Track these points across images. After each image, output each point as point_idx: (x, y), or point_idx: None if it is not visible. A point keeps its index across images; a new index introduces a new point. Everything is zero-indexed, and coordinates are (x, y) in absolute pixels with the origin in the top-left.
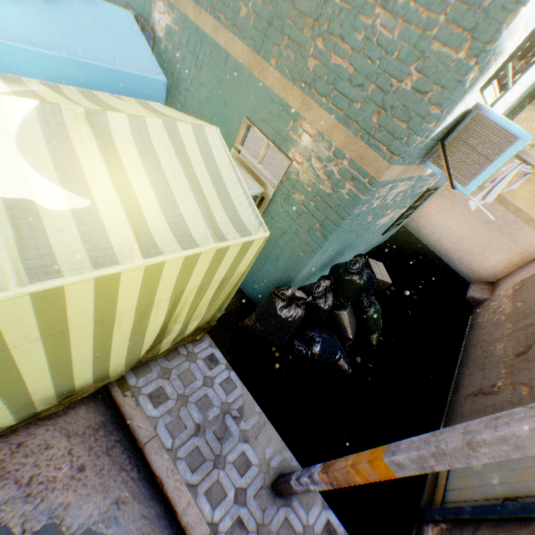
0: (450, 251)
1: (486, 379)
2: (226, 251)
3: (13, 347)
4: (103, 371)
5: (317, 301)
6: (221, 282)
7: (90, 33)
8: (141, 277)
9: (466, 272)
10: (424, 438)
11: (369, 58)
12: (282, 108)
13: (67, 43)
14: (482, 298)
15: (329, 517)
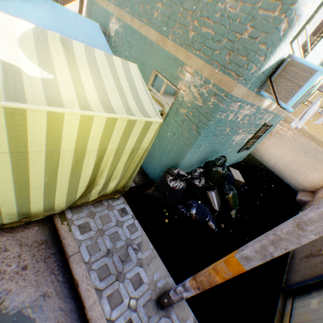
0: (282, 170)
1: (314, 246)
2: (134, 124)
3: None
4: (50, 203)
5: (194, 180)
6: (131, 152)
7: (75, 29)
8: (78, 124)
9: (294, 185)
10: (264, 234)
11: (223, 25)
12: (175, 61)
13: (62, 30)
14: (307, 200)
15: None
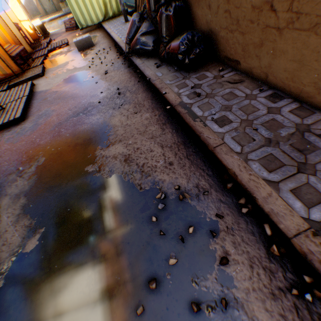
0: None
1: None
2: None
3: None
4: (97, 17)
5: None
6: None
7: None
8: None
9: None
10: None
11: None
12: None
13: None
14: None
15: None
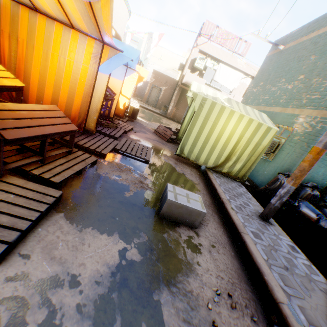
0: None
1: None
2: (261, 126)
3: (209, 120)
4: (207, 159)
5: (305, 188)
6: (255, 145)
7: None
8: (237, 117)
9: None
10: None
11: (324, 91)
12: (291, 115)
13: None
14: None
15: (294, 246)
